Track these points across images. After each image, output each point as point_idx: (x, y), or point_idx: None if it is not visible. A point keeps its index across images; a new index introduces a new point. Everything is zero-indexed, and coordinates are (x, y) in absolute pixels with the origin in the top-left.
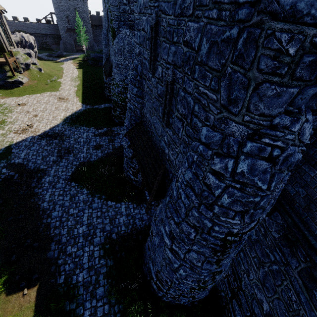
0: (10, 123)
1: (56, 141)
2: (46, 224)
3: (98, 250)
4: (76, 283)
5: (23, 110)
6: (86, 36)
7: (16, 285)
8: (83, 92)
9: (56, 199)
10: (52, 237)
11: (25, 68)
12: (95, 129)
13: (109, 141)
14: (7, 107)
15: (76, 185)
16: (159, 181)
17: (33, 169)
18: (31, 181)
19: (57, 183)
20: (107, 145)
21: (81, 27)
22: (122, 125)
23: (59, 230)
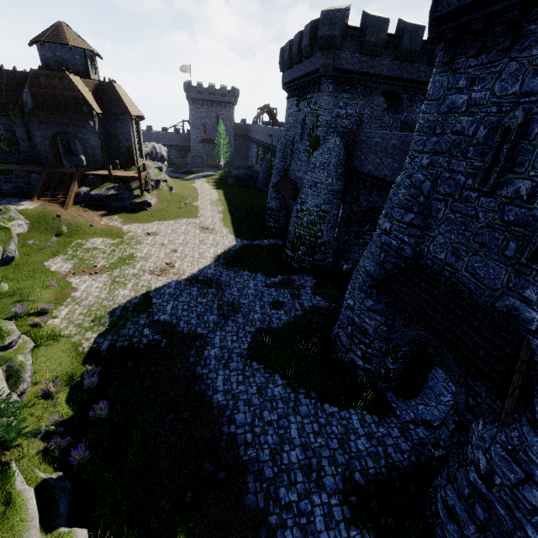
0: (141, 259)
1: (212, 291)
2: (230, 436)
3: (338, 505)
4: None
5: (155, 242)
6: (227, 149)
7: None
8: (232, 221)
9: (236, 390)
10: (246, 465)
11: (154, 185)
12: (264, 276)
13: (292, 297)
14: (133, 236)
15: (260, 368)
16: (523, 370)
17: (188, 333)
18: (188, 352)
19: (229, 360)
20: (291, 304)
21: (223, 137)
22: (304, 273)
23: (254, 450)
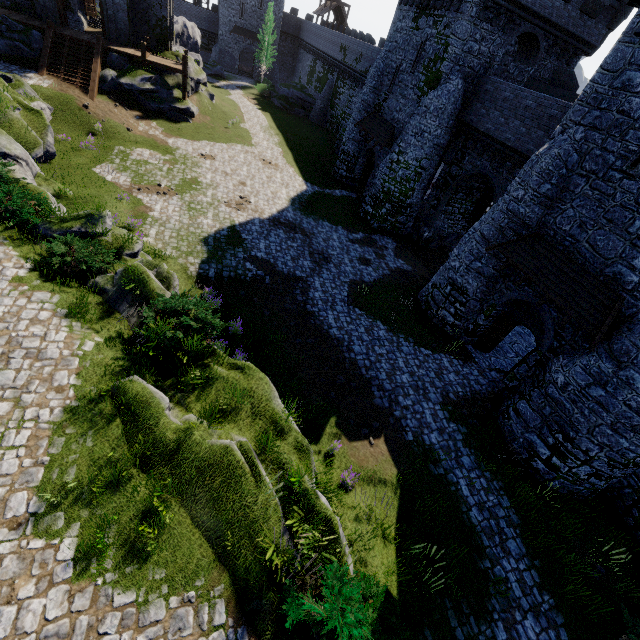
0: (209, 187)
1: (299, 237)
2: (351, 360)
3: (440, 410)
4: (430, 445)
5: (216, 168)
6: (272, 52)
7: (354, 431)
8: (295, 159)
9: (347, 328)
10: (369, 380)
11: (194, 88)
12: (346, 231)
13: (377, 256)
14: (186, 155)
15: (363, 314)
16: (614, 316)
17: (288, 274)
18: (293, 292)
19: (334, 303)
20: (377, 262)
21: (269, 32)
22: (384, 234)
23: (374, 371)
